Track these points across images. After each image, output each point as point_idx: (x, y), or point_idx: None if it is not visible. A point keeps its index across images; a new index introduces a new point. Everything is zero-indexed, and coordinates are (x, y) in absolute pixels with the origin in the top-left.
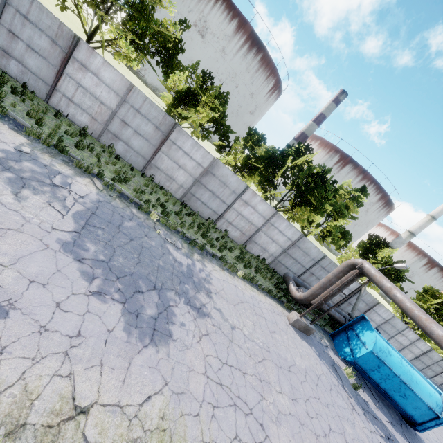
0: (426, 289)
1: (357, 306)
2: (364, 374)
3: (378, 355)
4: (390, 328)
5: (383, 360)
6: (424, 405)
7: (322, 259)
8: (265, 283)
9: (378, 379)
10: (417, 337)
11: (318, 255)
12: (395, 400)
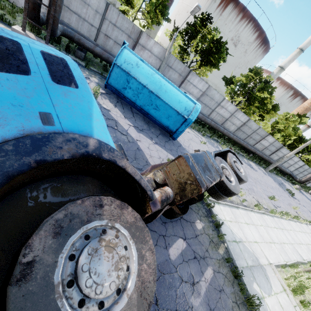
0: (251, 69)
1: (161, 69)
2: (122, 97)
3: (122, 67)
4: (209, 101)
5: (129, 71)
6: (174, 112)
7: (107, 11)
8: (11, 19)
9: (132, 97)
10: (235, 108)
11: (99, 3)
12: (152, 115)
